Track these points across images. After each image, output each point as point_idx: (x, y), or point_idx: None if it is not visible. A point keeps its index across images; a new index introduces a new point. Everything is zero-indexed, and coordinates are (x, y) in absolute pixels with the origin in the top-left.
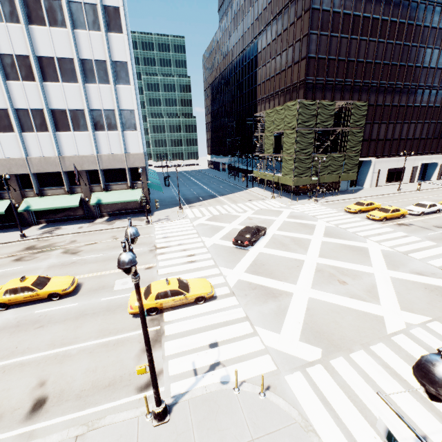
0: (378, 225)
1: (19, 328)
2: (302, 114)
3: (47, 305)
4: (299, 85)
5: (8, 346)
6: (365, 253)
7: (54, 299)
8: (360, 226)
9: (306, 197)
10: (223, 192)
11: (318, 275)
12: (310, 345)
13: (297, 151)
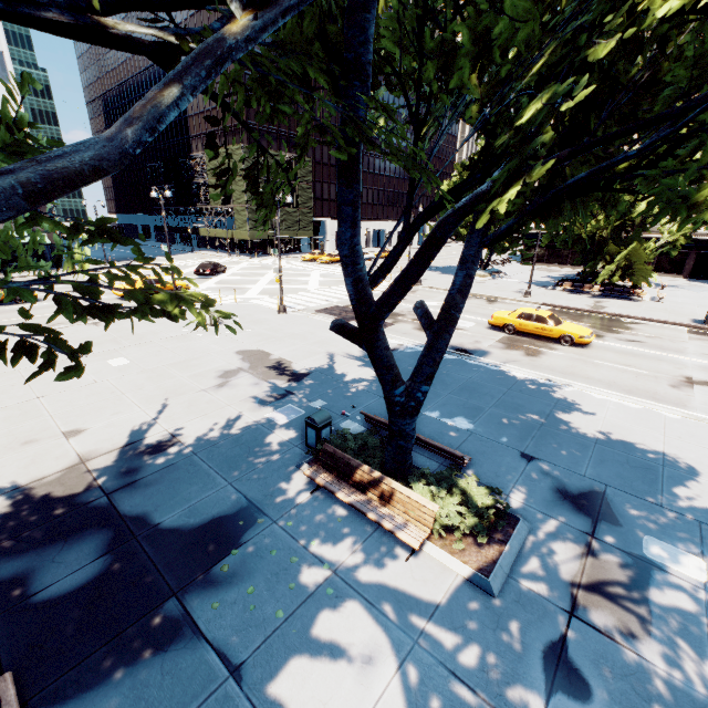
0: (325, 266)
1: (5, 312)
2: (249, 160)
3: (15, 306)
4: (242, 128)
5: (11, 316)
6: (308, 275)
7: (20, 302)
8: (311, 267)
9: (267, 255)
10: (160, 254)
11: (272, 282)
12: (263, 296)
13: (249, 201)
